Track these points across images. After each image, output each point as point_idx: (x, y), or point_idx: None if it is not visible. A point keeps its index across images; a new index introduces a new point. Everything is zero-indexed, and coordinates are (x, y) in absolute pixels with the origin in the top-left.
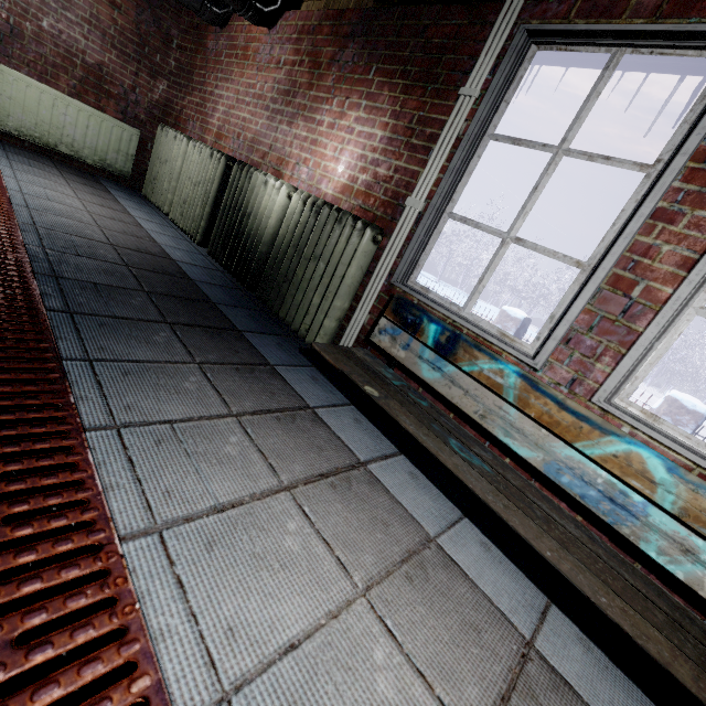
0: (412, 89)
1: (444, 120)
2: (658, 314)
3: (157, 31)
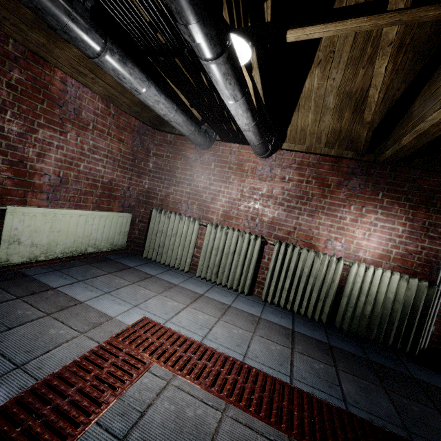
0: (417, 208)
1: None
2: None
3: (141, 148)
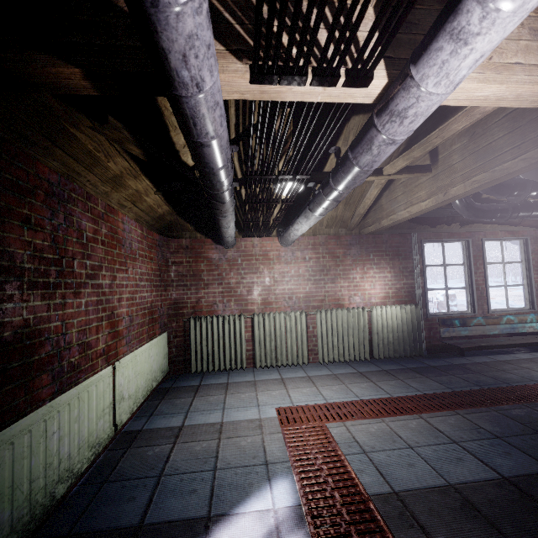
0: (393, 259)
1: (412, 266)
2: (487, 291)
3: (162, 260)
